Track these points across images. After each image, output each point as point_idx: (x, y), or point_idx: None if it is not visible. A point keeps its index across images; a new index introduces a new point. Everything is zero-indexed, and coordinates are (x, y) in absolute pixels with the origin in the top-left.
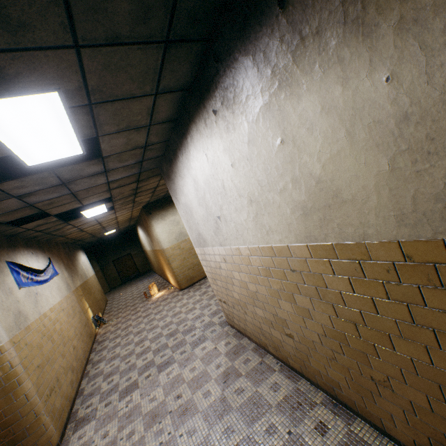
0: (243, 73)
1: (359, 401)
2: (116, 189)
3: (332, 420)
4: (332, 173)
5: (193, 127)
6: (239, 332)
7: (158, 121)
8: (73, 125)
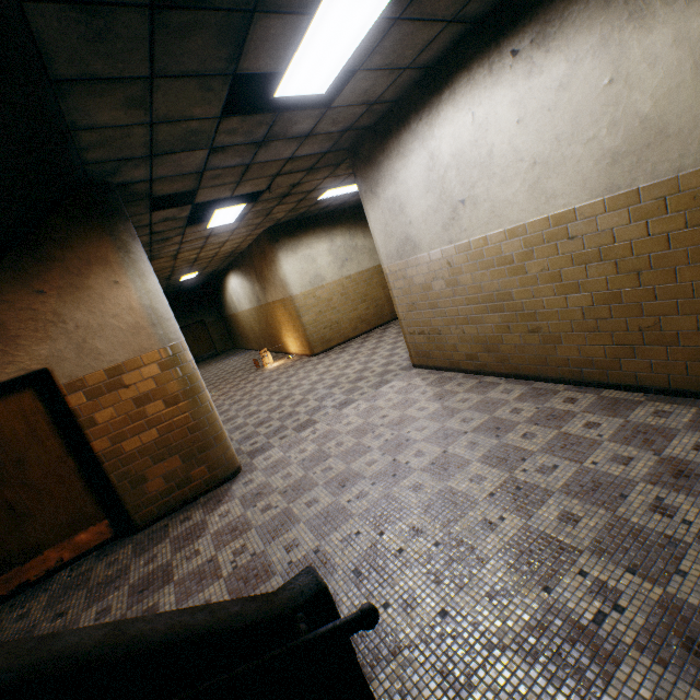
0: (582, 4)
1: (613, 368)
2: (281, 177)
3: (580, 395)
4: (664, 109)
5: (462, 77)
6: (435, 370)
7: (416, 65)
8: (361, 44)
